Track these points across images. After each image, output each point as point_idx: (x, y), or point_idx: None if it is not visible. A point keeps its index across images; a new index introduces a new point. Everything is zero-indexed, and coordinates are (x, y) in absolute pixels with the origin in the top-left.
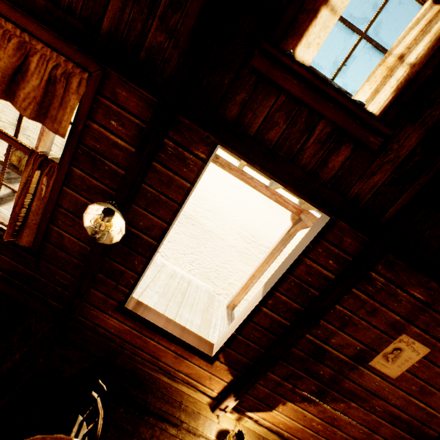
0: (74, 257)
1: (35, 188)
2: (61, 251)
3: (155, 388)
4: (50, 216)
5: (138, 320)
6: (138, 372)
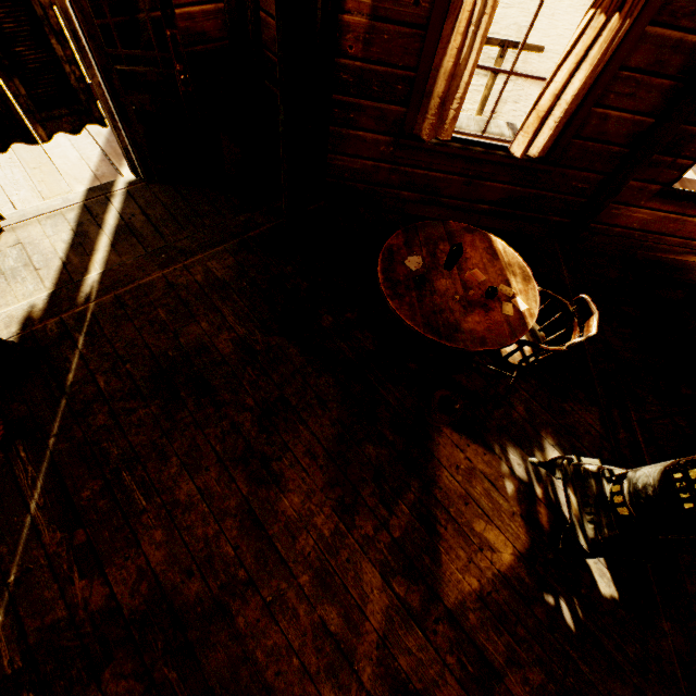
0: (614, 145)
1: (583, 55)
2: (594, 144)
3: (689, 269)
4: (600, 94)
5: (686, 199)
6: (662, 260)
